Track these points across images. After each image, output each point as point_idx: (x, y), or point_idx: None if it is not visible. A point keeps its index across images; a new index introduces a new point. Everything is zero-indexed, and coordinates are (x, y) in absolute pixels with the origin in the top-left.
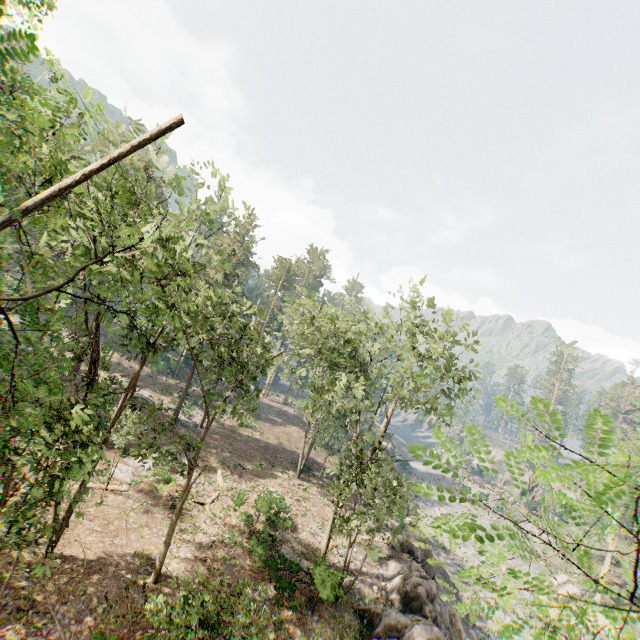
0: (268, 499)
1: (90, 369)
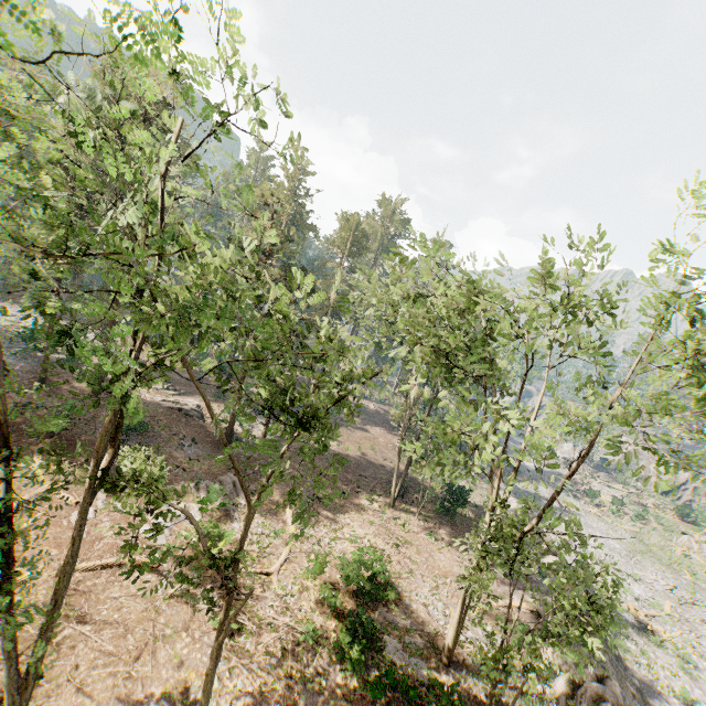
0: (359, 565)
1: (4, 432)
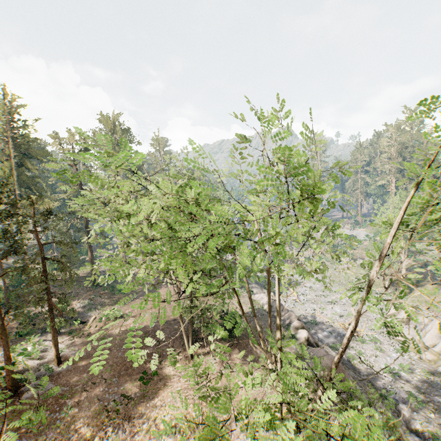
0: None
1: None
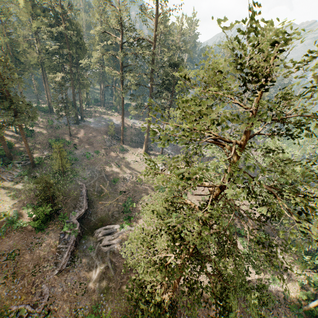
0: None
1: None
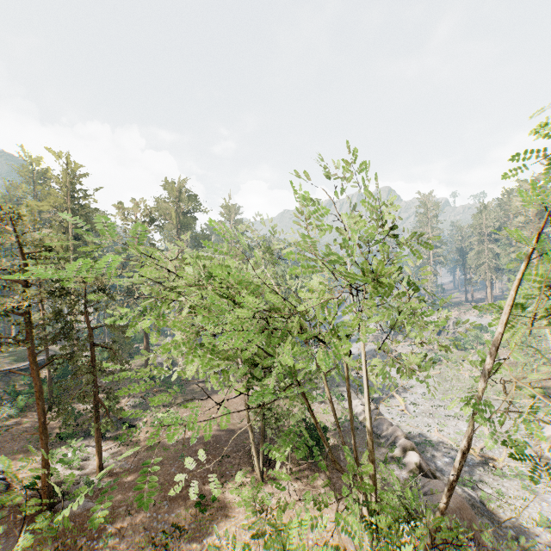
0: None
1: None
